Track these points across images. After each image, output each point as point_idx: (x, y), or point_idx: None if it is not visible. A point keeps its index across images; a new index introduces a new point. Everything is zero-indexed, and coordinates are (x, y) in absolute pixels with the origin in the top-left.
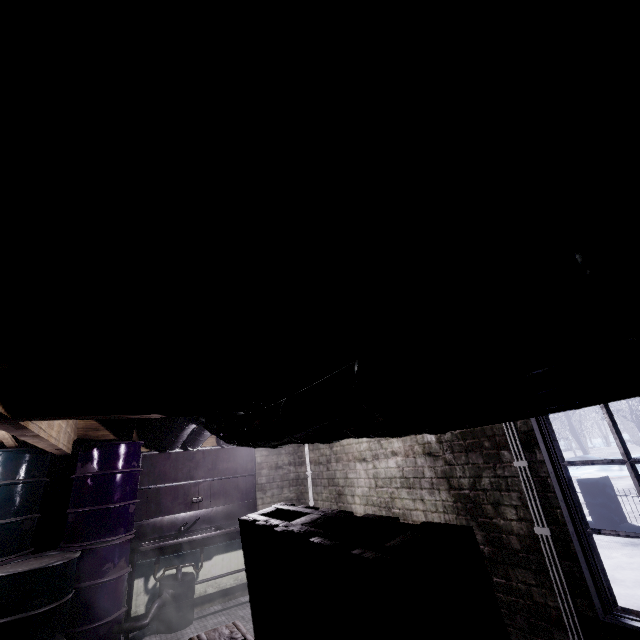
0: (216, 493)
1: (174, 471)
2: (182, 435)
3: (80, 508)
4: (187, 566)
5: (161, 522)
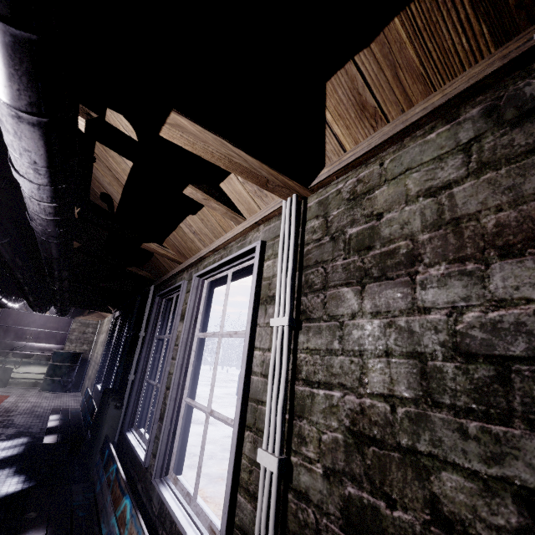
0: (42, 337)
1: (20, 321)
2: None
3: None
4: (11, 364)
5: (5, 343)
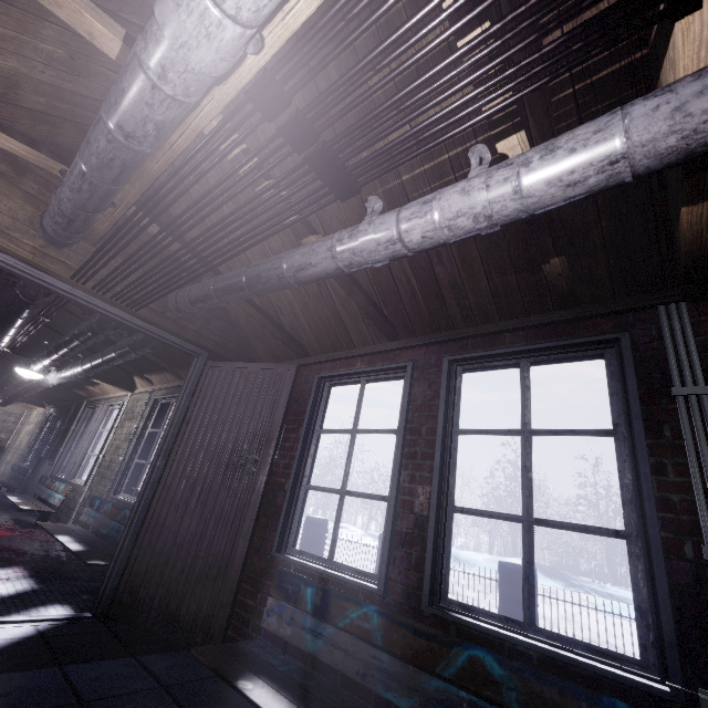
0: None
1: None
2: None
3: None
4: None
5: None
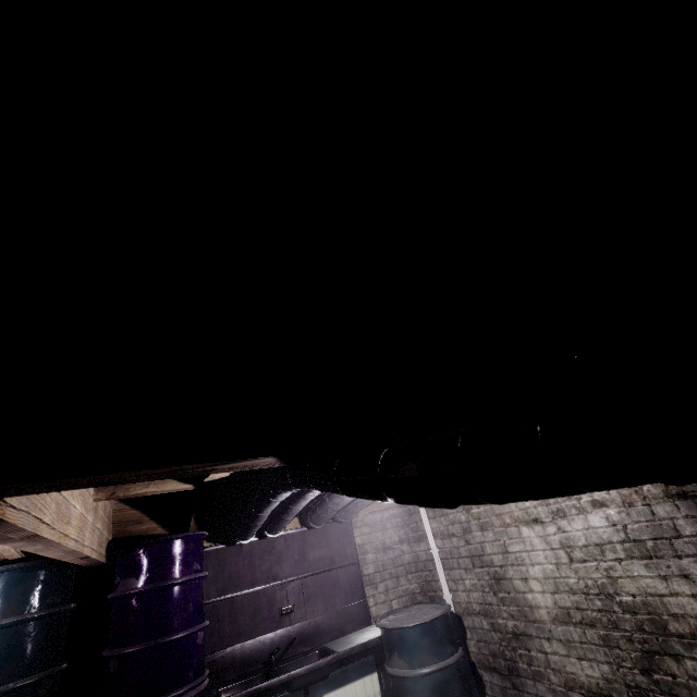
0: (311, 596)
1: (250, 571)
2: (263, 515)
3: (124, 648)
4: None
5: (241, 651)
